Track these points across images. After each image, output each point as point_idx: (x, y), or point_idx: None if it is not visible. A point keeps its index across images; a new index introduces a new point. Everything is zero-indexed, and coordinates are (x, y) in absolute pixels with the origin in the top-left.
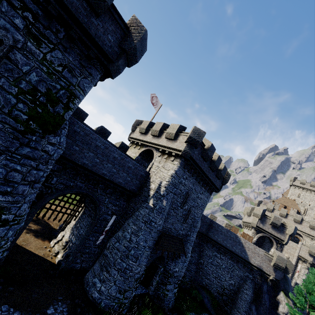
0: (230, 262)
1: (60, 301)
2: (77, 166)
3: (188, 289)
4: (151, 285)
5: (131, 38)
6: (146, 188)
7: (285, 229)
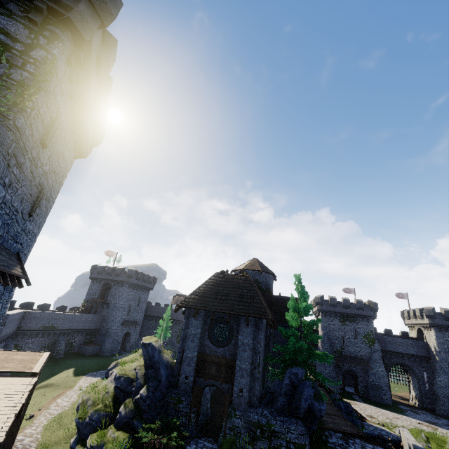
0: None
1: (424, 411)
2: (388, 351)
3: None
4: None
5: (372, 307)
6: (431, 351)
7: None
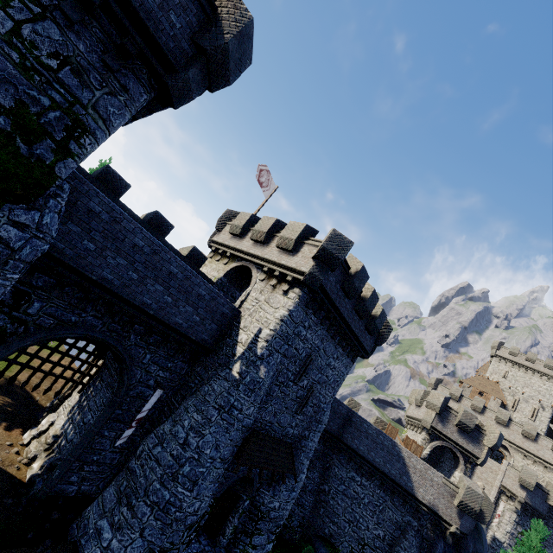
0: (378, 492)
1: None
2: (89, 282)
3: (296, 541)
4: (223, 534)
5: (220, 28)
6: (230, 339)
7: (482, 436)
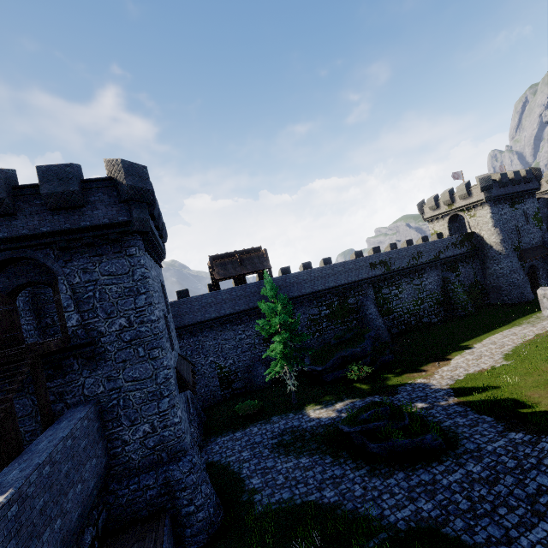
0: None
1: None
2: None
3: None
4: None
5: (538, 175)
6: None
7: None
